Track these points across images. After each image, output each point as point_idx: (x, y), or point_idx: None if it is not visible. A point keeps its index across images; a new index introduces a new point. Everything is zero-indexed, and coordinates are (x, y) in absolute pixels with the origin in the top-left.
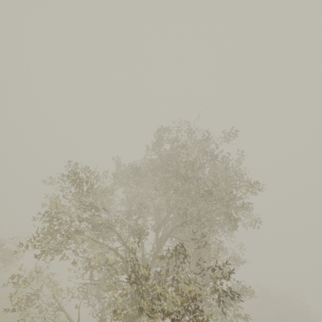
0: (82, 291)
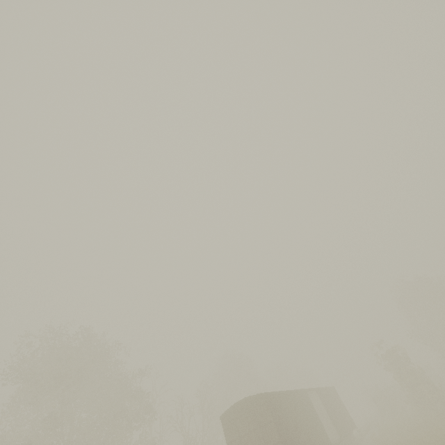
0: None
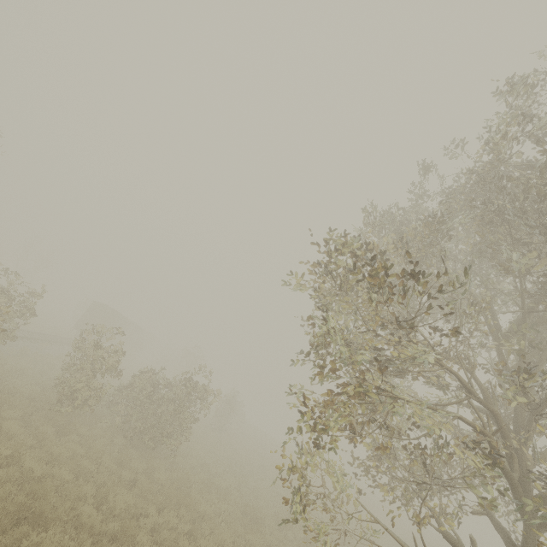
0: (362, 465)
